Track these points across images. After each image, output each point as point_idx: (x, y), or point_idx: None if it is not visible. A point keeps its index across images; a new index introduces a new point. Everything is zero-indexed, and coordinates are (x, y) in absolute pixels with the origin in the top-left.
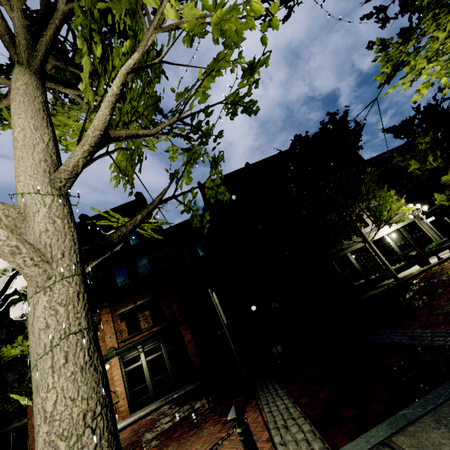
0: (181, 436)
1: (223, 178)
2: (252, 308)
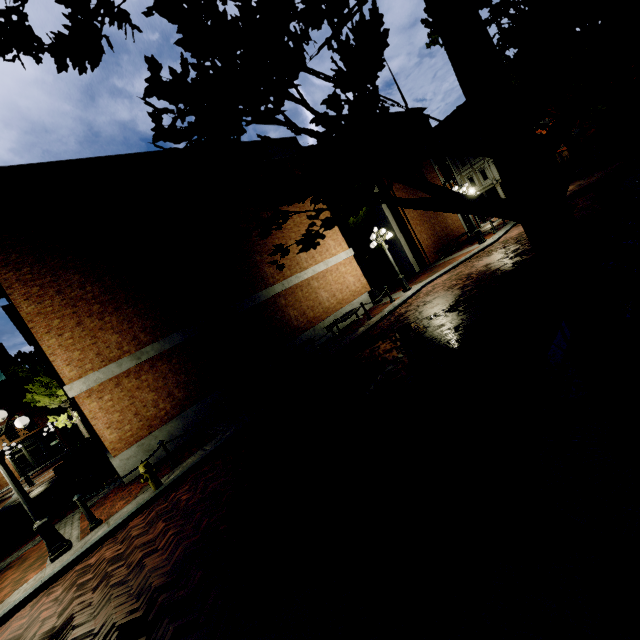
0: None
1: None
2: None
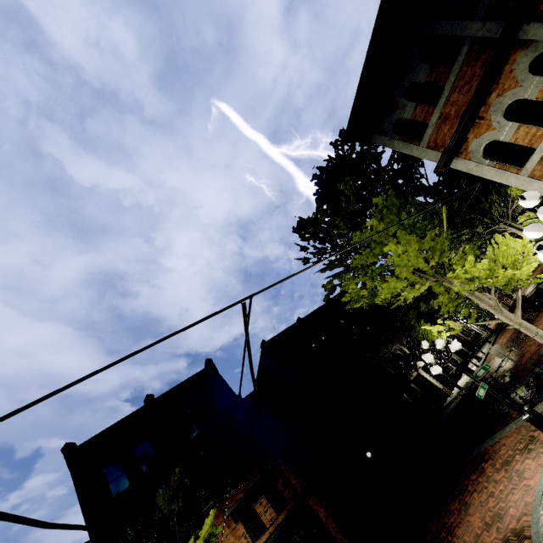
0: (463, 497)
1: (283, 334)
2: (368, 454)
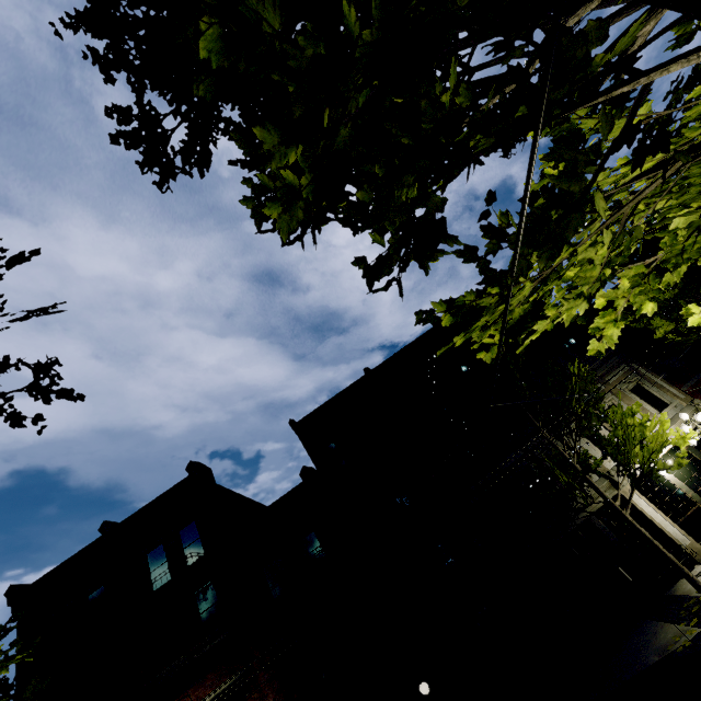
0: None
1: (331, 405)
2: (422, 690)
